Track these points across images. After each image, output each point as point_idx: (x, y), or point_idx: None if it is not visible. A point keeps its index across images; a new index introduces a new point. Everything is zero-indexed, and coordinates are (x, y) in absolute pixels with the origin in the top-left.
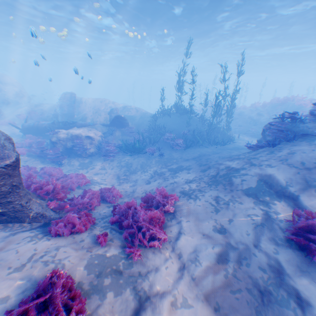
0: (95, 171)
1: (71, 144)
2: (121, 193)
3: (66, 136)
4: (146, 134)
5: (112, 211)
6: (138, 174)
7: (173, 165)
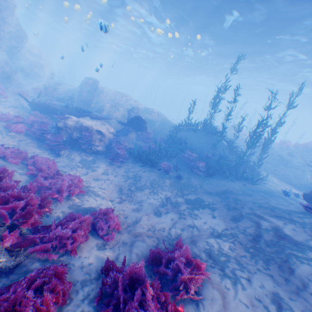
0: (95, 174)
1: (77, 135)
2: (120, 221)
3: (75, 124)
4: (164, 144)
5: (102, 269)
6: (146, 194)
7: (191, 195)
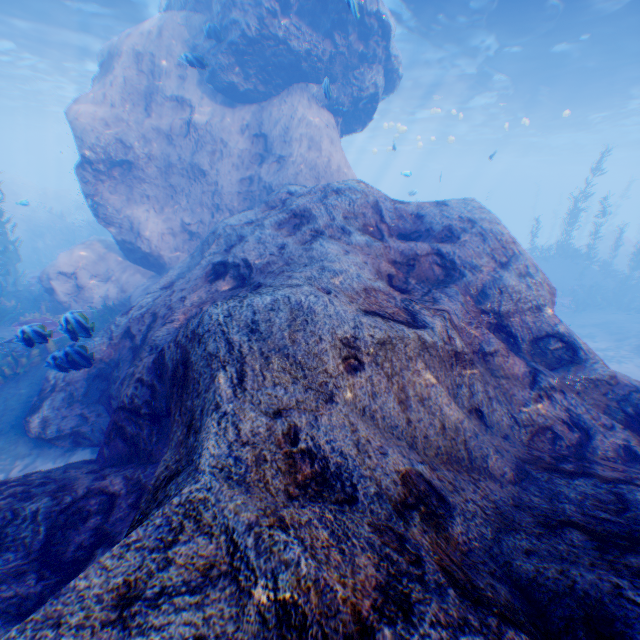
0: None
1: None
2: None
3: None
4: None
5: None
6: None
7: None
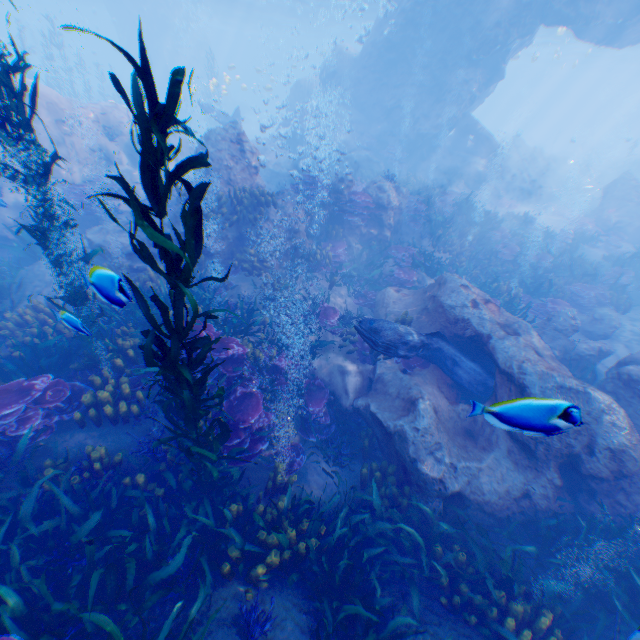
0: None
1: None
2: None
3: None
4: None
5: None
6: None
7: None
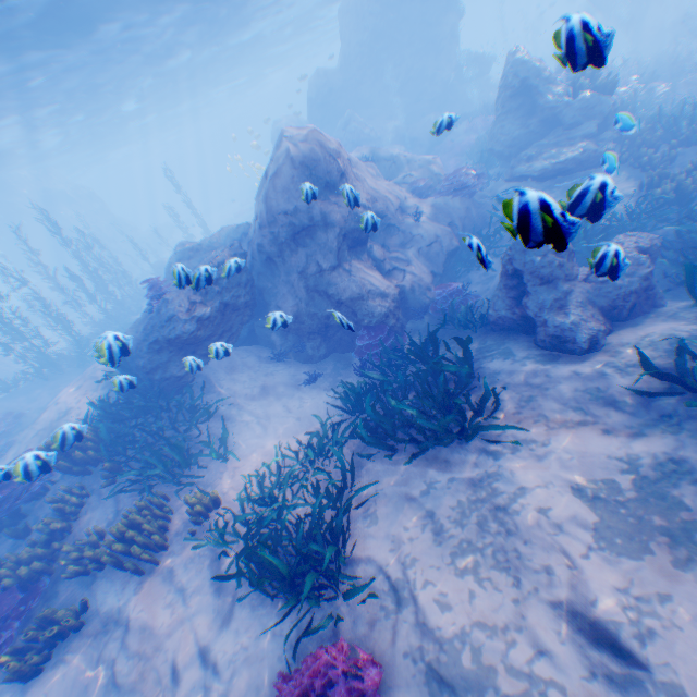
0: None
1: None
2: None
3: None
4: None
5: None
6: None
7: None
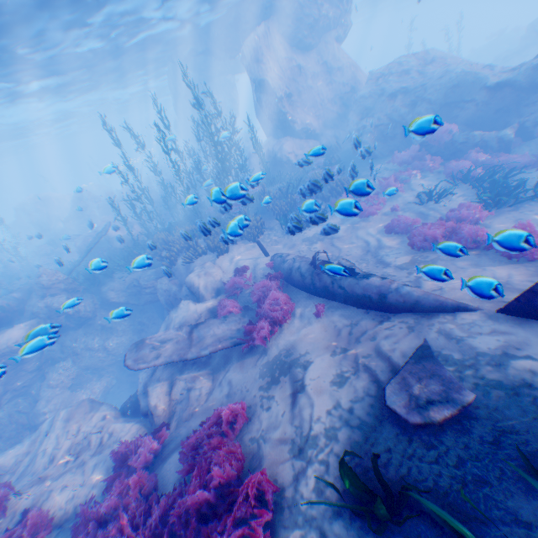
0: None
1: None
2: None
3: None
4: None
5: None
6: None
7: None
